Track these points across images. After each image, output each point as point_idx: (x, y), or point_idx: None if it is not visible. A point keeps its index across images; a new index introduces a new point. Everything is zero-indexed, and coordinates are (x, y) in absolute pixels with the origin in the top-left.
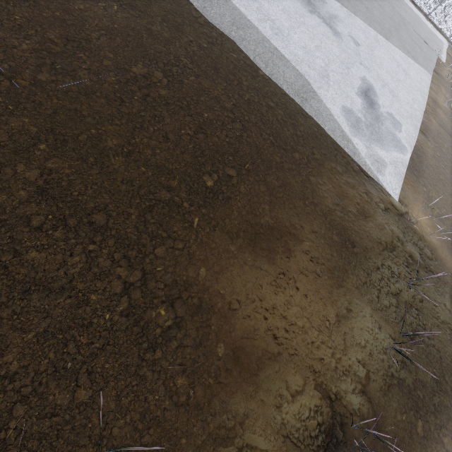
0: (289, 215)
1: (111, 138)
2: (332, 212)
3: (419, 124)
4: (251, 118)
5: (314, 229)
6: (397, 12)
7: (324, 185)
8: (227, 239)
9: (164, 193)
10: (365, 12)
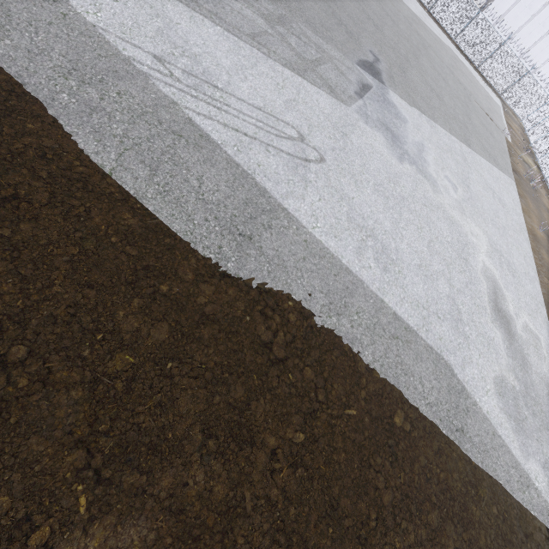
0: None
1: None
2: None
3: (545, 309)
4: None
5: None
6: (458, 79)
7: None
8: None
9: None
10: (439, 106)
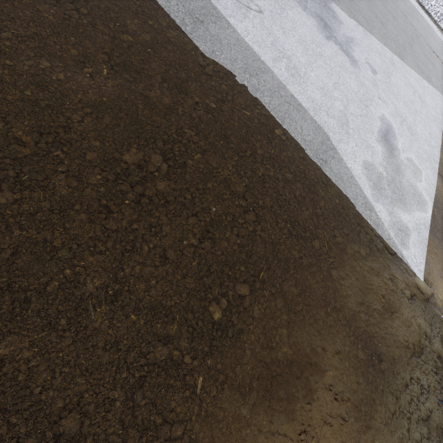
0: (310, 336)
1: (91, 277)
2: (357, 315)
3: (437, 165)
4: (266, 201)
5: (338, 348)
6: (410, 22)
7: (347, 278)
8: (237, 399)
9: (159, 349)
10: (380, 28)
